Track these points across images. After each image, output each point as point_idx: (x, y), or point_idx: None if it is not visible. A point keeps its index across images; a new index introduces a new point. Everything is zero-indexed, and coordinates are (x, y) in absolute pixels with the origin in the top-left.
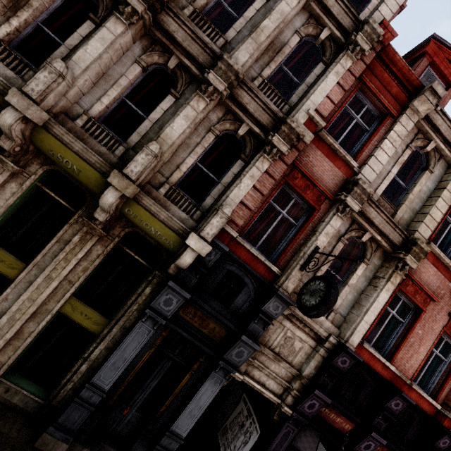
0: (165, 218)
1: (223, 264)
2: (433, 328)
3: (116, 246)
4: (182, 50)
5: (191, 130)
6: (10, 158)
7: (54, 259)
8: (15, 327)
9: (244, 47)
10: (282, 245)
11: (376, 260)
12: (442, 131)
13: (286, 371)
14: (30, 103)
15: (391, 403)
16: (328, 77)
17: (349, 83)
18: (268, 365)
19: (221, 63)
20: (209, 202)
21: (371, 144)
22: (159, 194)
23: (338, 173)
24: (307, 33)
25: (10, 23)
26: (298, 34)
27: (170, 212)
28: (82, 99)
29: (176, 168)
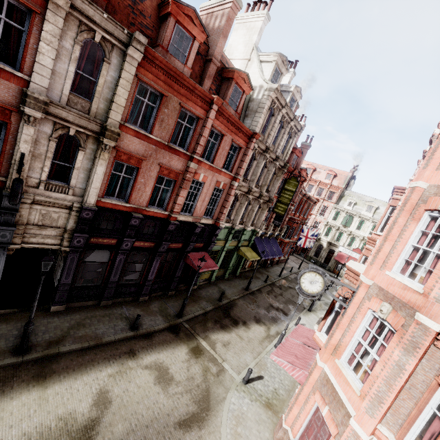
0: None
1: None
2: (151, 175)
3: None
4: None
5: None
6: None
7: None
8: None
9: None
10: None
11: (92, 145)
12: (97, 22)
13: (56, 231)
14: None
15: (132, 222)
16: None
17: None
18: (40, 233)
19: None
20: None
21: (30, 48)
22: None
23: (10, 85)
24: None
25: None
26: None
27: None
28: None
29: None
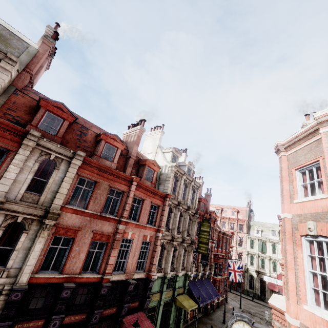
0: None
1: None
2: (85, 242)
3: None
4: None
5: None
6: None
7: None
8: None
9: None
10: None
11: (35, 227)
12: (53, 149)
13: None
14: None
15: (63, 294)
16: None
17: None
18: None
19: None
20: None
21: (1, 170)
22: None
23: None
24: None
25: None
26: None
27: None
28: None
29: None
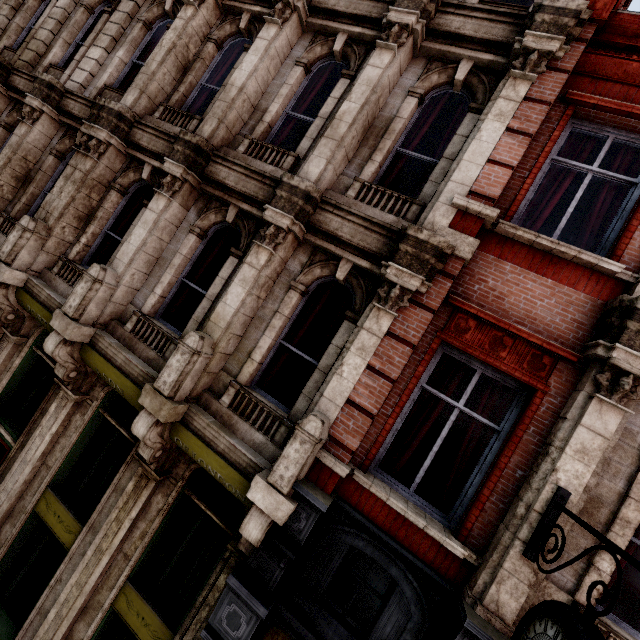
0: (225, 447)
1: (337, 533)
2: None
3: (183, 493)
4: (238, 195)
5: (257, 297)
6: (70, 386)
7: (106, 520)
8: (62, 629)
9: (317, 154)
10: (472, 482)
11: None
12: None
13: None
14: (69, 322)
15: None
16: (480, 129)
17: (535, 119)
18: None
19: (280, 189)
20: (302, 406)
21: None
22: (221, 405)
23: (574, 295)
24: (431, 85)
25: (80, 242)
26: (412, 95)
27: (238, 434)
28: (137, 296)
29: (247, 358)
